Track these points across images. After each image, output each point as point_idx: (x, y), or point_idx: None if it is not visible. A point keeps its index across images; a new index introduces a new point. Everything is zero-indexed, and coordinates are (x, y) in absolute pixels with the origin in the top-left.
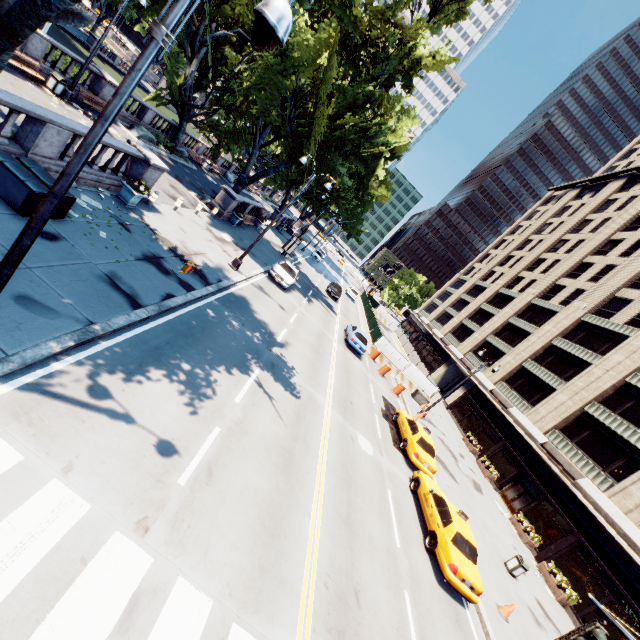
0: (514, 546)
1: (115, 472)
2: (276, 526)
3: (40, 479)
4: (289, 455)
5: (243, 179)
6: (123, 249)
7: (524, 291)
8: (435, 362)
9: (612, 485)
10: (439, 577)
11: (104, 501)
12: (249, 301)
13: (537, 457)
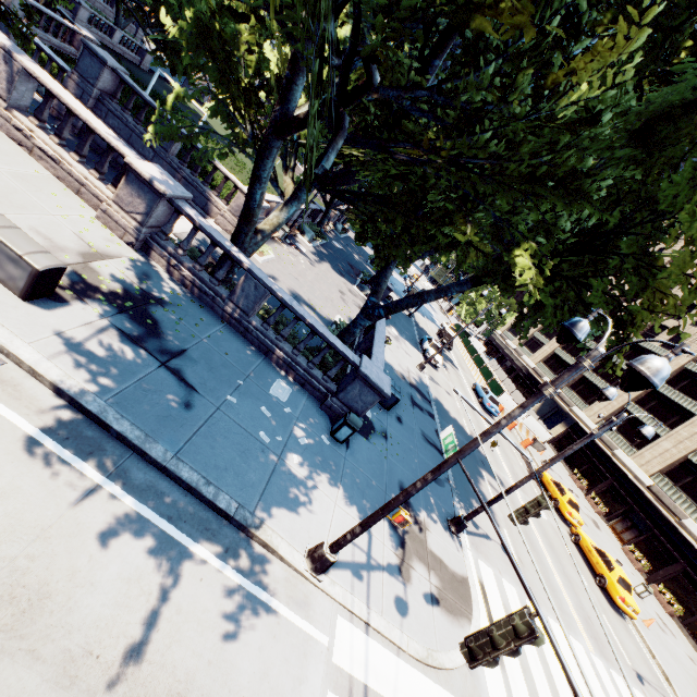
0: (632, 573)
1: (506, 569)
2: (550, 585)
3: (500, 579)
4: (527, 536)
5: None
6: (406, 403)
7: None
8: (529, 393)
9: None
10: (609, 603)
11: (514, 585)
12: (441, 401)
13: (644, 497)
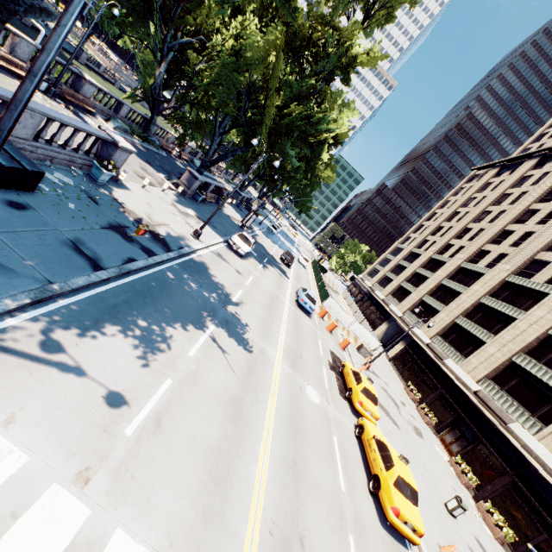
0: (453, 487)
1: (59, 423)
2: (222, 474)
3: None
4: (239, 405)
5: (205, 162)
6: (90, 219)
7: (454, 256)
8: (378, 320)
9: (541, 429)
10: (383, 519)
11: (44, 453)
12: (208, 266)
13: (471, 404)
